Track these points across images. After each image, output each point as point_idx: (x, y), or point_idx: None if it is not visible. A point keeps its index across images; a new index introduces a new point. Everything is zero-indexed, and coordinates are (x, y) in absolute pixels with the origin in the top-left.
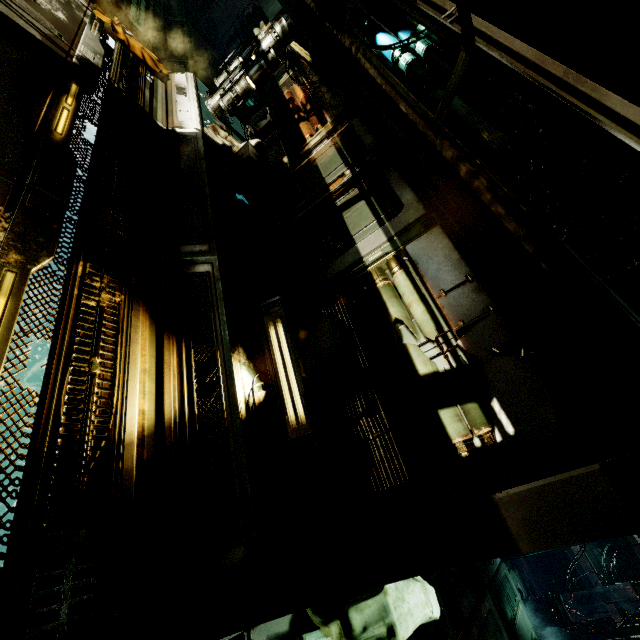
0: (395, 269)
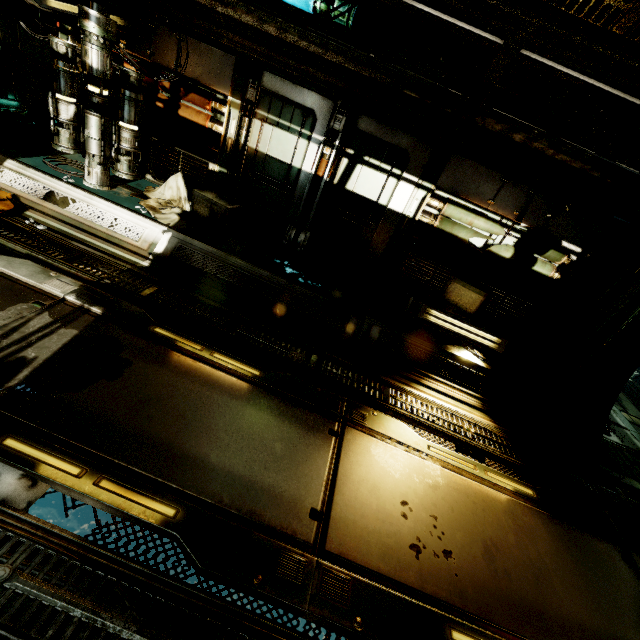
0: (440, 206)
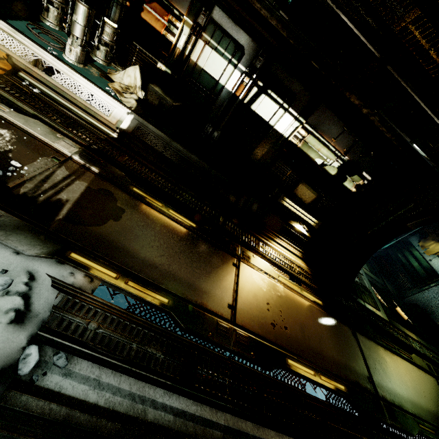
0: (305, 135)
